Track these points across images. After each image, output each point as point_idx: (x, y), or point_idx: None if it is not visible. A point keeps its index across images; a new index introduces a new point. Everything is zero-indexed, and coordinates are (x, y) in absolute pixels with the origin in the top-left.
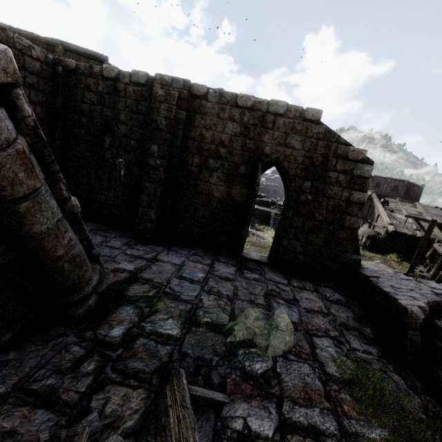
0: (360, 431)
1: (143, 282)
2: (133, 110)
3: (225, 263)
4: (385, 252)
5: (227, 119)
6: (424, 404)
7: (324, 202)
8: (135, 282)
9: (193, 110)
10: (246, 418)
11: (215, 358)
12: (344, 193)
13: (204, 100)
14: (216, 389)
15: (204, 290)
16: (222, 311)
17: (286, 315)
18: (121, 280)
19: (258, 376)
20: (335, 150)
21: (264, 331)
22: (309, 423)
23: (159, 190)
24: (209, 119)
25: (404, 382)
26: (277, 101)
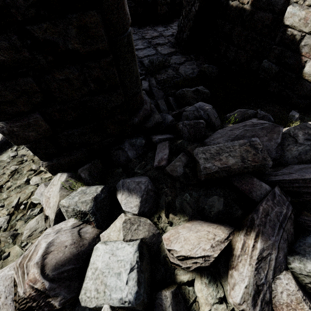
0: None
1: None
2: None
3: None
4: None
5: None
6: None
7: None
8: None
9: None
10: None
11: None
12: None
13: None
14: None
15: None
16: None
17: None
18: None
19: None
20: None
21: None
22: None
23: None
24: None
25: None
26: None
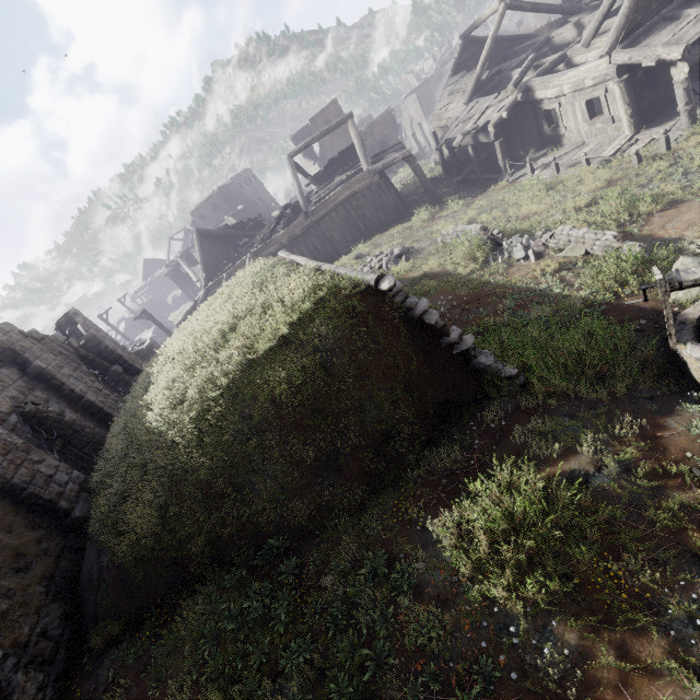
0: None
1: None
2: None
3: None
4: None
5: None
6: None
7: None
8: None
9: None
10: None
11: None
12: None
13: None
14: None
15: None
16: None
17: None
18: None
19: None
20: None
21: None
22: None
23: None
24: None
25: None
26: None
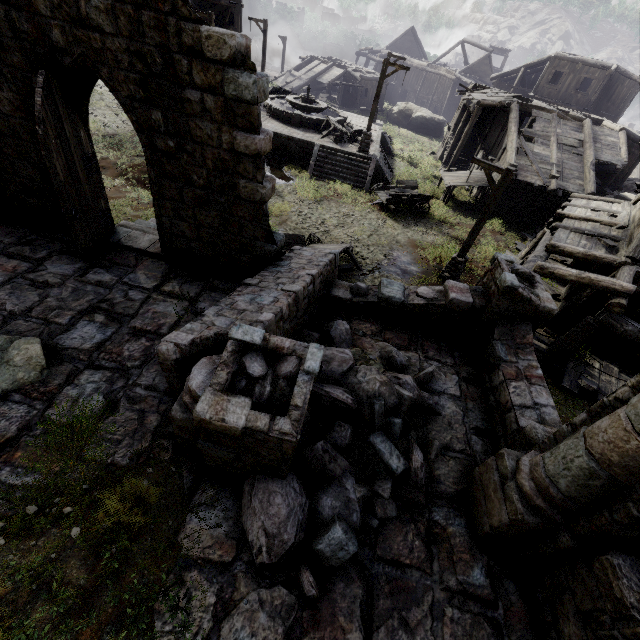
0: (2, 479)
1: None
2: None
3: (72, 257)
4: (494, 215)
5: None
6: (134, 451)
7: (197, 152)
8: None
9: None
10: None
11: None
12: (223, 136)
13: None
14: None
15: None
16: None
17: (38, 346)
18: None
19: None
20: (178, 37)
21: None
22: None
23: None
24: None
25: (155, 424)
26: None
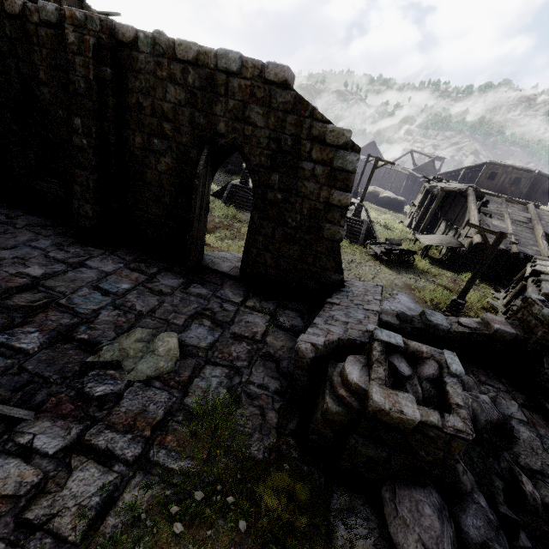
0: (160, 461)
1: (39, 291)
2: (52, 65)
3: (175, 273)
4: (465, 270)
5: (167, 80)
6: (269, 445)
7: (298, 203)
8: (28, 290)
9: (123, 66)
10: (37, 435)
11: (55, 377)
12: (322, 193)
13: (135, 50)
14: (28, 405)
15: (112, 304)
16: (113, 328)
17: (176, 340)
18: (14, 286)
19: (91, 398)
20: (309, 130)
21: (139, 354)
22: (106, 447)
23: (91, 179)
24: (145, 79)
25: (276, 421)
26: (226, 52)
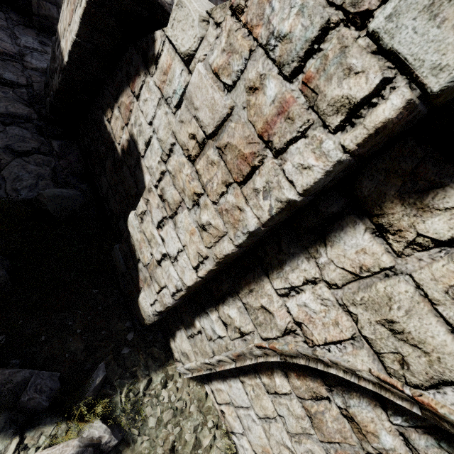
0: None
1: None
2: None
3: None
4: None
5: None
6: None
7: None
8: None
9: None
10: None
11: None
12: None
13: None
14: None
15: None
16: None
17: None
18: None
19: None
20: None
21: None
22: None
23: None
24: None
25: None
26: None
